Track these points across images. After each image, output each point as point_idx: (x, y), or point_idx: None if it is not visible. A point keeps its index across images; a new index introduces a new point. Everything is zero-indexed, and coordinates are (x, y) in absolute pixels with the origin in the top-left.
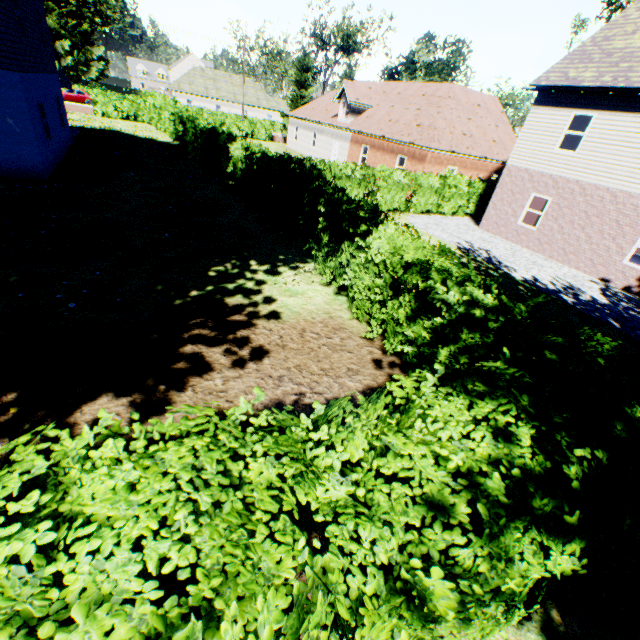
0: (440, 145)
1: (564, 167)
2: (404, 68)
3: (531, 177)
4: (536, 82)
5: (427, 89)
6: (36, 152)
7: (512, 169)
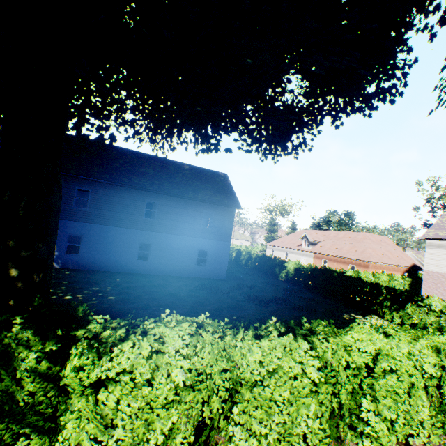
0: (374, 259)
1: None
2: (323, 223)
3: (442, 275)
4: (423, 236)
5: (350, 234)
6: (226, 268)
7: (428, 271)
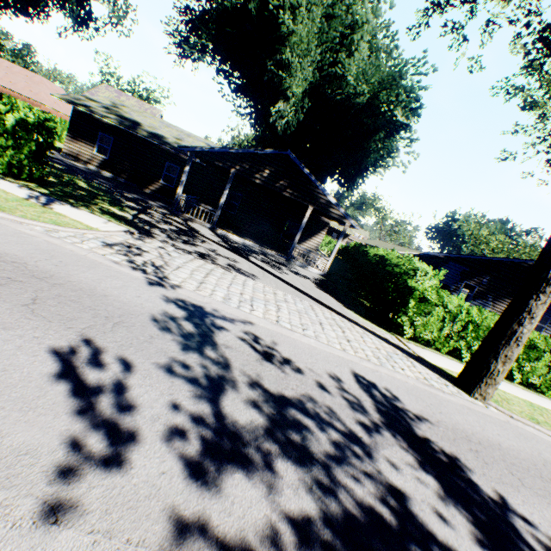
0: (47, 104)
1: None
2: None
3: None
4: None
5: (28, 73)
6: None
7: None
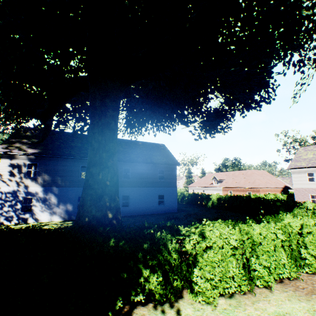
0: (262, 186)
1: (314, 185)
2: (222, 167)
3: (305, 189)
4: (288, 167)
5: (242, 172)
6: (176, 205)
7: (296, 188)
